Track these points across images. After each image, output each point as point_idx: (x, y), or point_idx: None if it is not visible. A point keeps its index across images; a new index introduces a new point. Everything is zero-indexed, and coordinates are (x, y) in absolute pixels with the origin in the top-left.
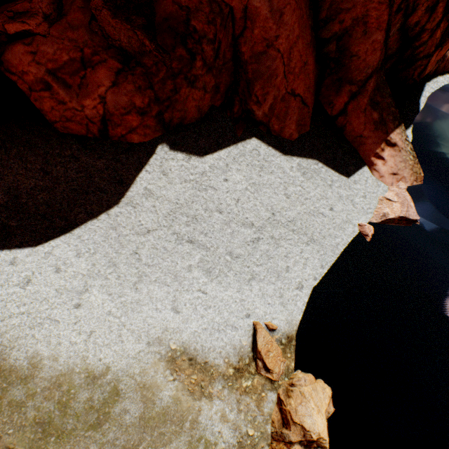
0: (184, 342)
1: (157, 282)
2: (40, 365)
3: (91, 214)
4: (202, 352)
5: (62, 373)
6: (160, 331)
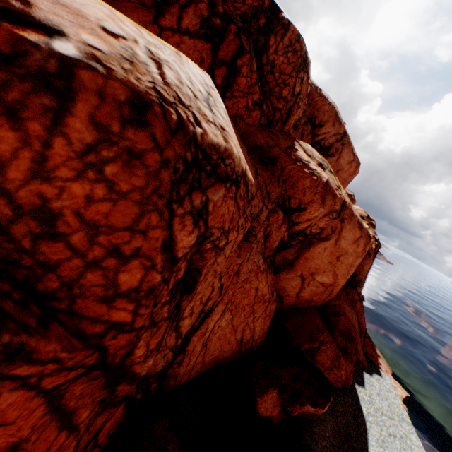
0: None
1: None
2: None
3: (365, 430)
4: None
5: None
6: None
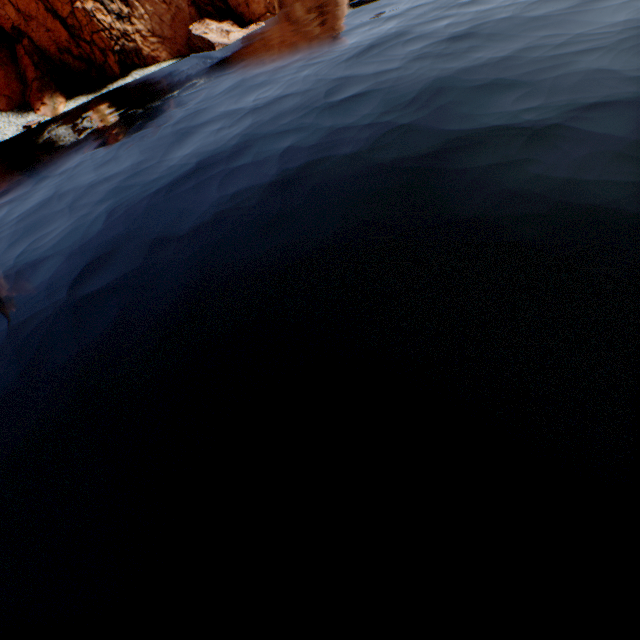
0: None
1: None
2: None
3: None
4: None
5: None
6: None
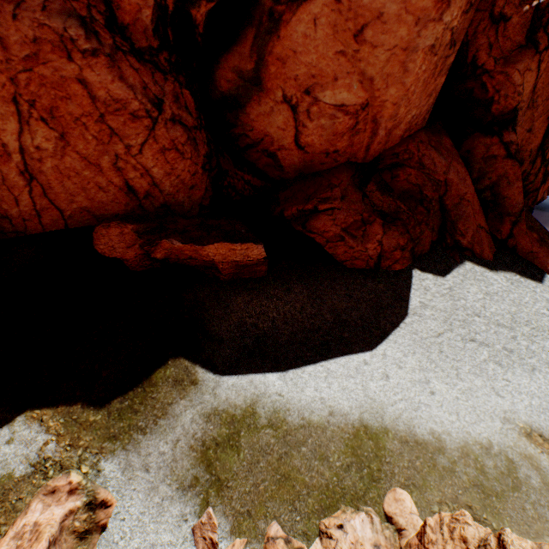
0: (525, 421)
1: (470, 373)
2: (441, 438)
3: (393, 324)
4: (543, 430)
5: (462, 445)
6: (501, 412)
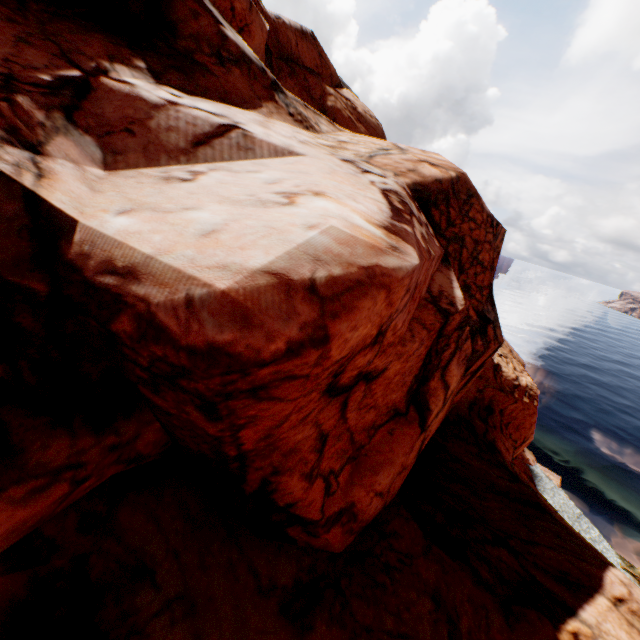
0: None
1: None
2: None
3: None
4: None
5: None
6: None
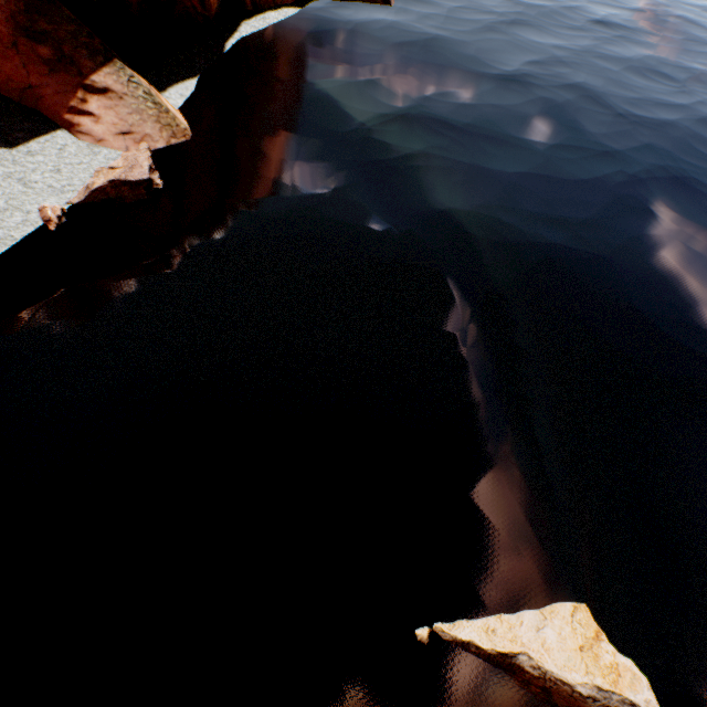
0: None
1: None
2: None
3: None
4: None
5: None
6: None
